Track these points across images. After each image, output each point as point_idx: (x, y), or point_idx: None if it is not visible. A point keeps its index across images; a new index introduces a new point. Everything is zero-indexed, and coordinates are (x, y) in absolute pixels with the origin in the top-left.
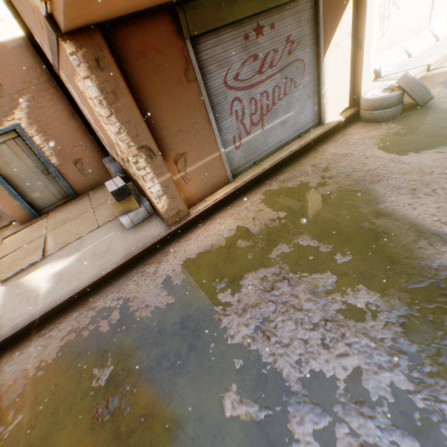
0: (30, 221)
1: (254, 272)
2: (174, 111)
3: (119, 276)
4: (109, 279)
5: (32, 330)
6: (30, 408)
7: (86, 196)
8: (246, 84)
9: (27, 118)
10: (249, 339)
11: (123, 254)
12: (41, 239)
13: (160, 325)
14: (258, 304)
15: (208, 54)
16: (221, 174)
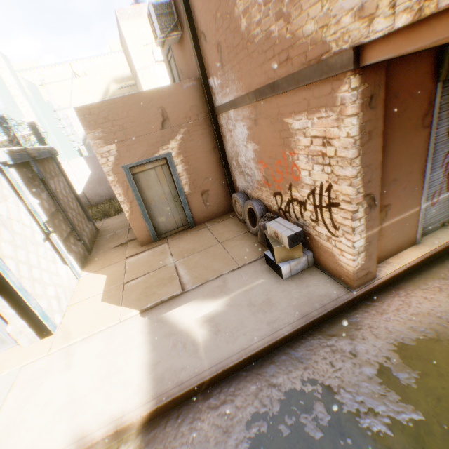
0: (148, 244)
1: None
2: (397, 157)
3: (294, 343)
4: (282, 343)
5: (196, 393)
6: None
7: (204, 227)
8: None
9: (177, 148)
10: None
11: (297, 314)
12: (170, 268)
13: None
14: None
15: (445, 98)
16: (409, 233)
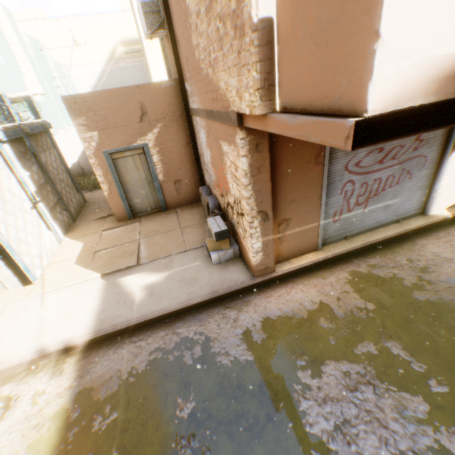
0: (124, 220)
1: (336, 362)
2: (295, 184)
3: (201, 309)
4: (193, 309)
5: (124, 333)
6: (123, 409)
7: (174, 212)
8: (364, 170)
9: (154, 140)
10: (328, 434)
11: (209, 290)
12: (135, 244)
13: (240, 379)
14: (339, 400)
15: None
16: (312, 242)
